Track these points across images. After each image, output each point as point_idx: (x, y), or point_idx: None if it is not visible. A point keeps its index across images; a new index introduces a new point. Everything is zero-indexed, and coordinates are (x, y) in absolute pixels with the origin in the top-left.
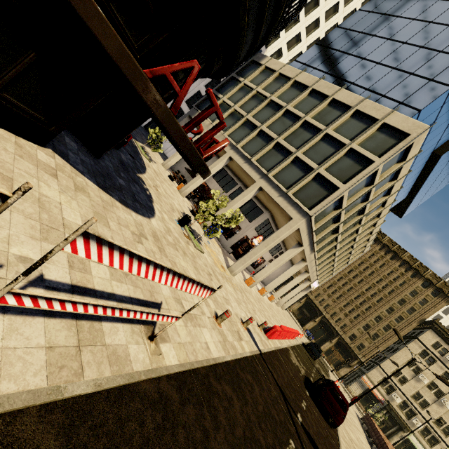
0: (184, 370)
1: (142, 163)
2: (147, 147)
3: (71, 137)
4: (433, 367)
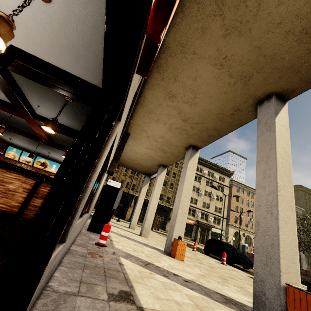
0: None
1: None
2: None
3: None
4: (202, 182)
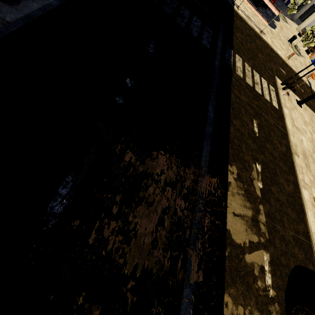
0: (266, 42)
1: (278, 19)
2: (288, 19)
3: None
4: None
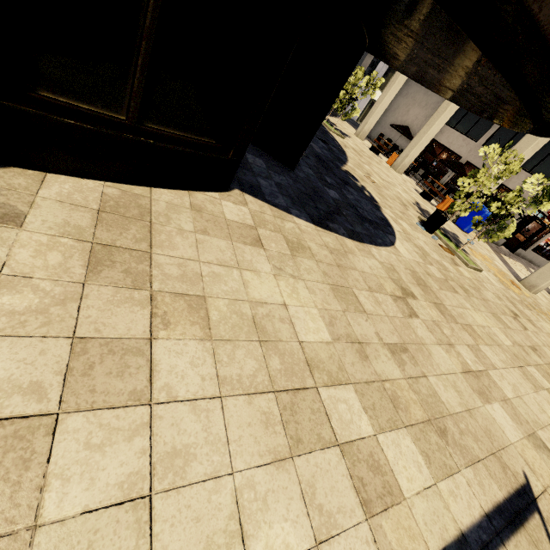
0: None
1: (337, 145)
2: (330, 117)
3: (253, 151)
4: None
